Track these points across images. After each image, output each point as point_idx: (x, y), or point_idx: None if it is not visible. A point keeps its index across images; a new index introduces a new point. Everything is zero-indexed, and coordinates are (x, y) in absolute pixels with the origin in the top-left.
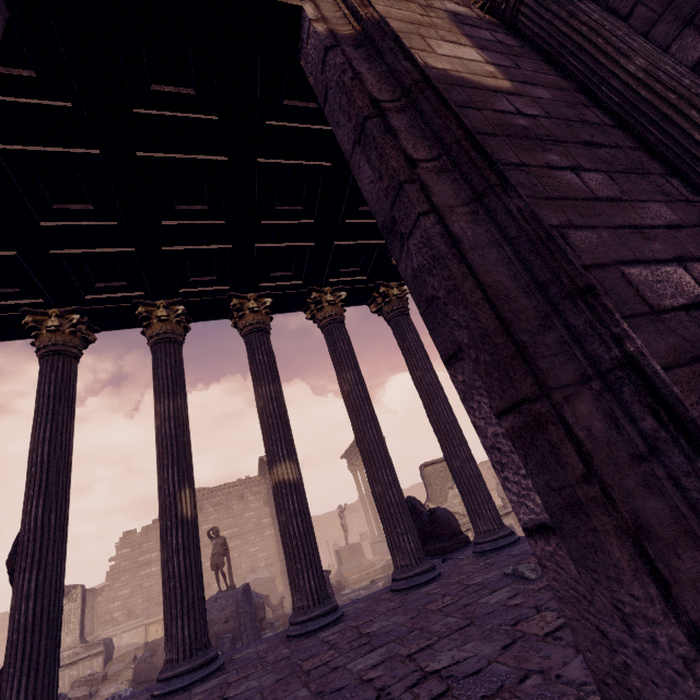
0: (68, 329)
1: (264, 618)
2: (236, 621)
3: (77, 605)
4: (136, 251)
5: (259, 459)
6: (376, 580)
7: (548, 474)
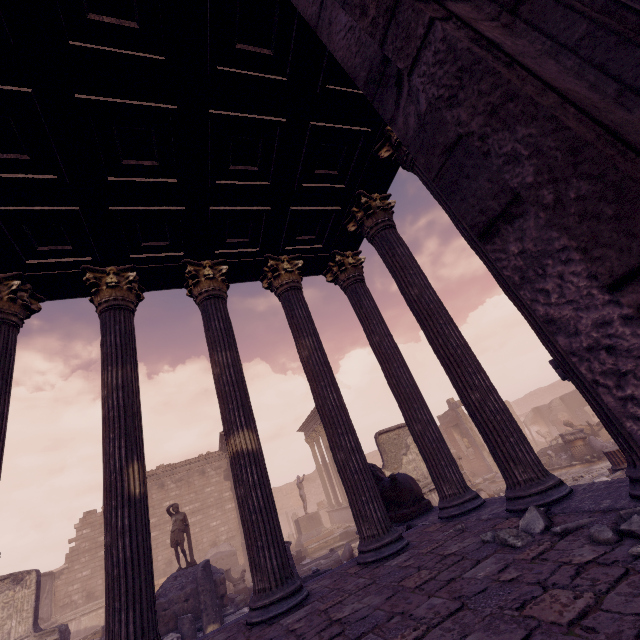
0: (6, 296)
1: (225, 594)
2: (197, 599)
3: (30, 591)
4: (80, 210)
5: (220, 435)
6: (335, 548)
7: None
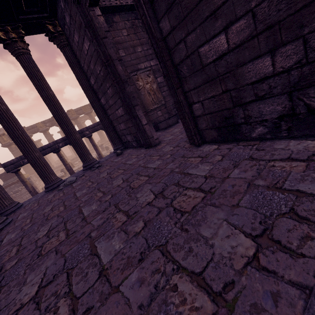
0: None
1: None
2: None
3: None
4: None
5: None
6: None
7: (147, 118)
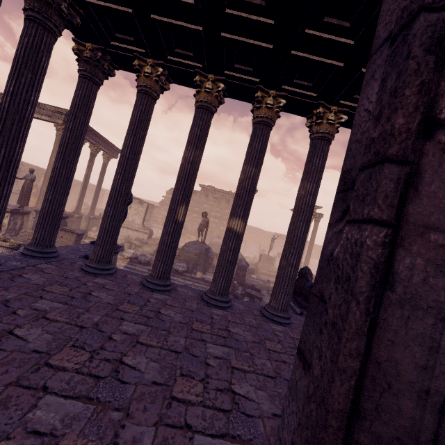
0: (154, 78)
1: (211, 264)
2: (199, 257)
3: (144, 210)
4: (203, 30)
5: None
6: (271, 281)
7: None
